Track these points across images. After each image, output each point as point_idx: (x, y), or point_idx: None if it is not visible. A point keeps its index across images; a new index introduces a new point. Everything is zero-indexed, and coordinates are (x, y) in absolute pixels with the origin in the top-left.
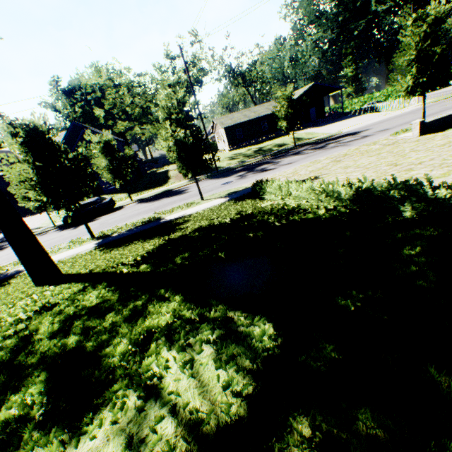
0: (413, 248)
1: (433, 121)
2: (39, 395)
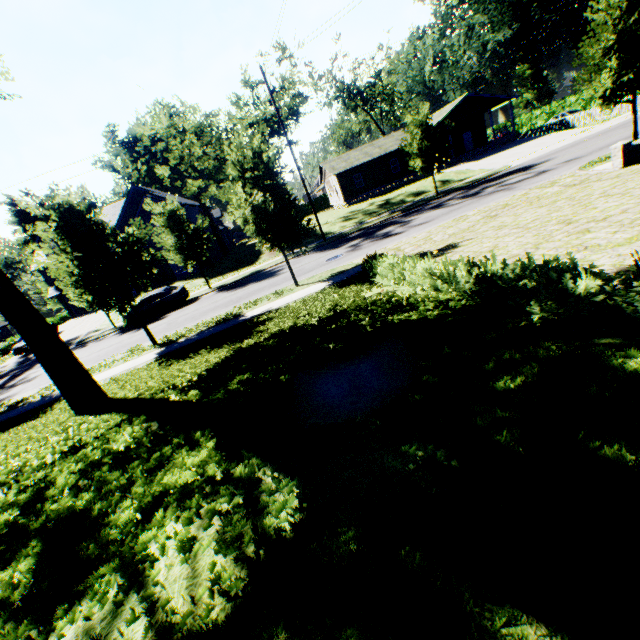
0: (514, 379)
1: None
2: (27, 573)
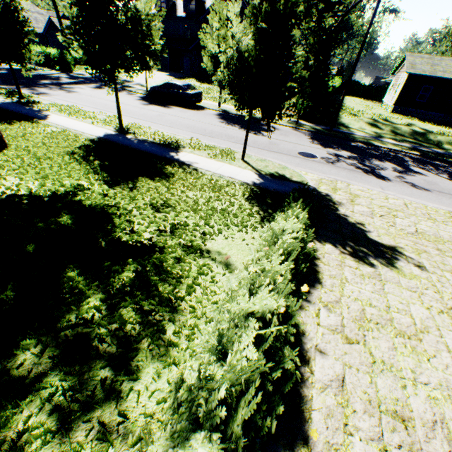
0: None
1: None
2: None
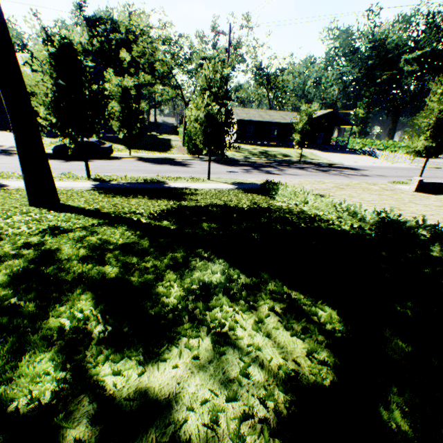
0: None
1: (429, 183)
2: (90, 313)
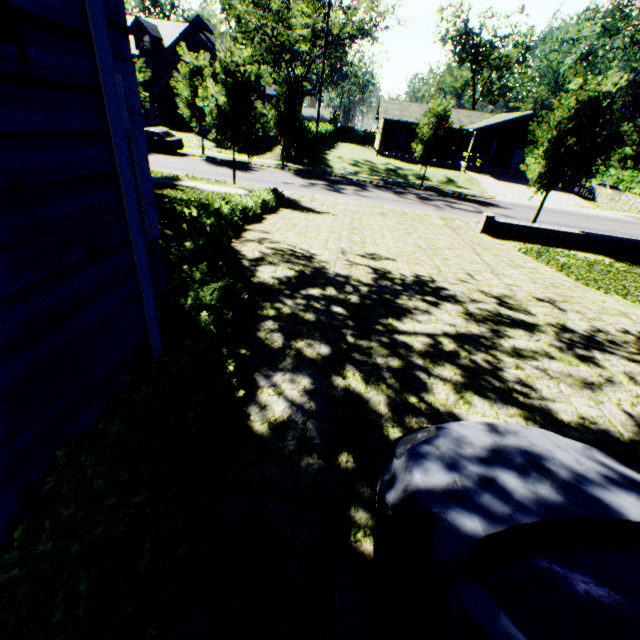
0: None
1: (506, 224)
2: None
